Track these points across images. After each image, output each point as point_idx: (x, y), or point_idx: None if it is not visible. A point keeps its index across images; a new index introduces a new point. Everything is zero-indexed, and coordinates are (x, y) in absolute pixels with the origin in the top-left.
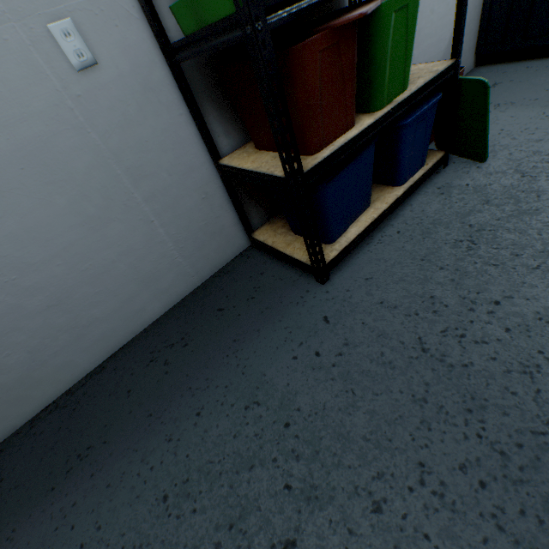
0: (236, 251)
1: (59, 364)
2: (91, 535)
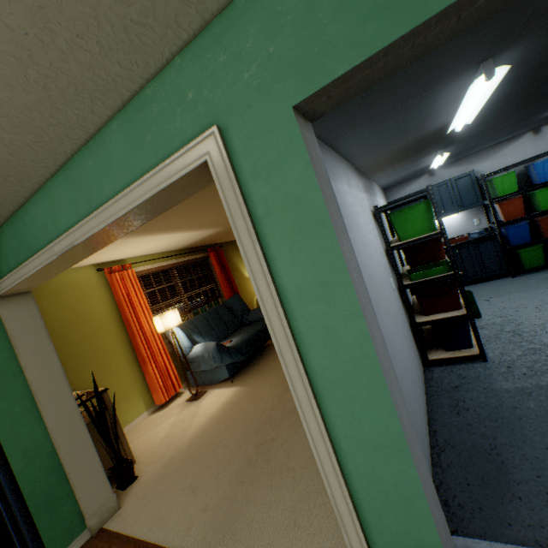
0: (422, 370)
1: (423, 423)
2: (547, 451)
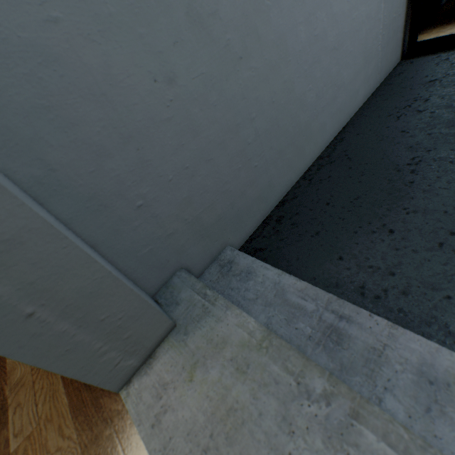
0: (394, 63)
1: (320, 124)
2: None
